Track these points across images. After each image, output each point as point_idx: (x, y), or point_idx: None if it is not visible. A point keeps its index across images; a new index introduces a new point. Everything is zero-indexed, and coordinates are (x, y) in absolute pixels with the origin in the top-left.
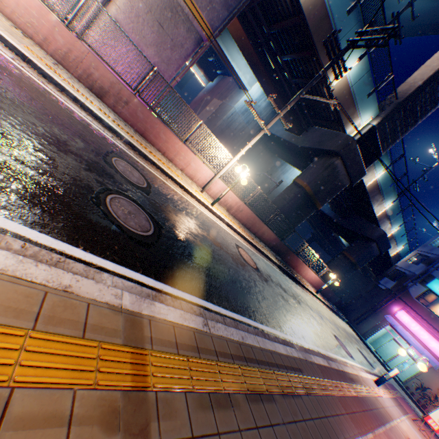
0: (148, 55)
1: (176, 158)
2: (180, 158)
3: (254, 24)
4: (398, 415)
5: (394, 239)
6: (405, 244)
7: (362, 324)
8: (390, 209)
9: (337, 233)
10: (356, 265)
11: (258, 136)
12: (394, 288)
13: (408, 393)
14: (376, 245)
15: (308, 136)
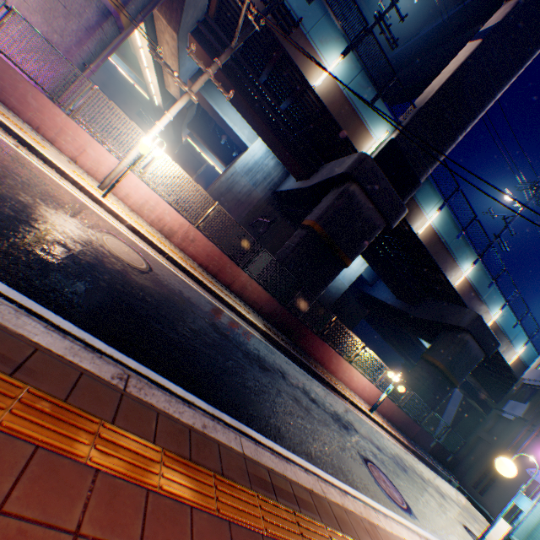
0: (34, 24)
1: (61, 139)
2: (68, 139)
3: (215, 43)
4: None
5: (502, 332)
6: (525, 342)
7: (491, 492)
8: (474, 277)
9: (413, 332)
10: (451, 377)
11: (181, 102)
12: (529, 414)
13: None
14: (473, 337)
15: (318, 174)
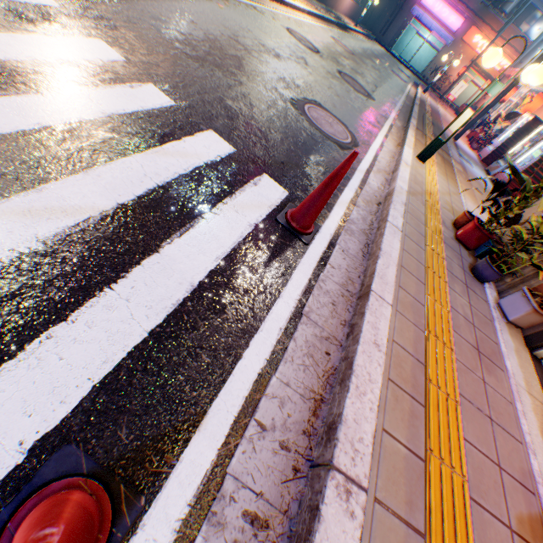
0: None
1: None
2: None
3: None
4: (436, 106)
5: None
6: None
7: (388, 33)
8: None
9: None
10: None
11: None
12: None
13: (425, 82)
14: None
15: None
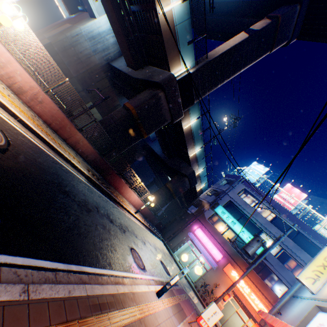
0: None
1: None
2: None
3: None
4: None
5: (200, 178)
6: (206, 183)
7: (173, 240)
8: (199, 154)
9: (165, 171)
10: (174, 195)
11: None
12: (196, 212)
13: (196, 291)
14: (188, 180)
15: (143, 71)
